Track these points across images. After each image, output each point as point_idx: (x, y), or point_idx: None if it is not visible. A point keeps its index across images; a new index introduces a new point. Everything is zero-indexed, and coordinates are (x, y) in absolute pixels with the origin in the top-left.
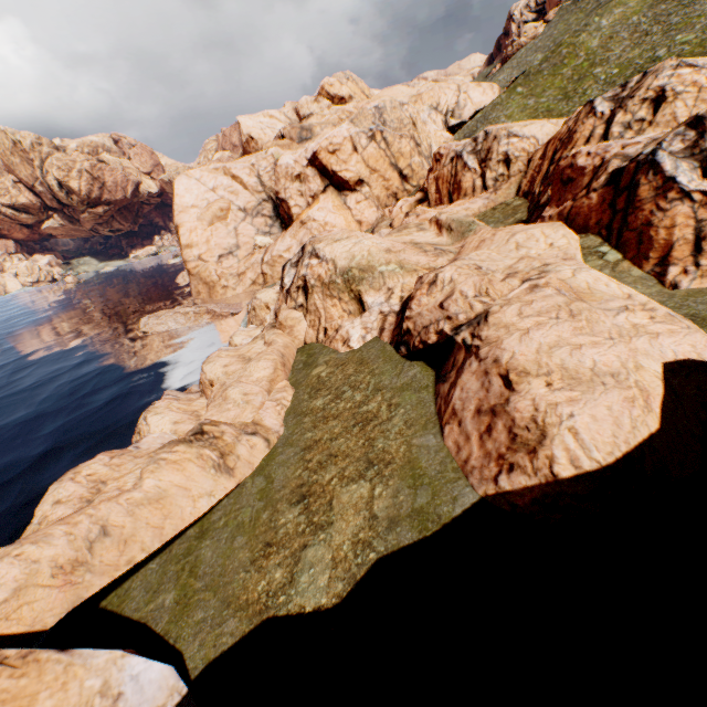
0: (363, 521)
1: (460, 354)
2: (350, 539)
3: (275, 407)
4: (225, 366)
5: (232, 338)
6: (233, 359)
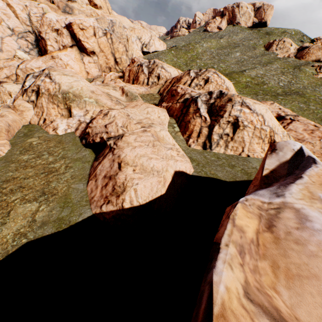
0: (27, 223)
1: (107, 150)
2: (14, 232)
3: None
4: None
5: None
6: None
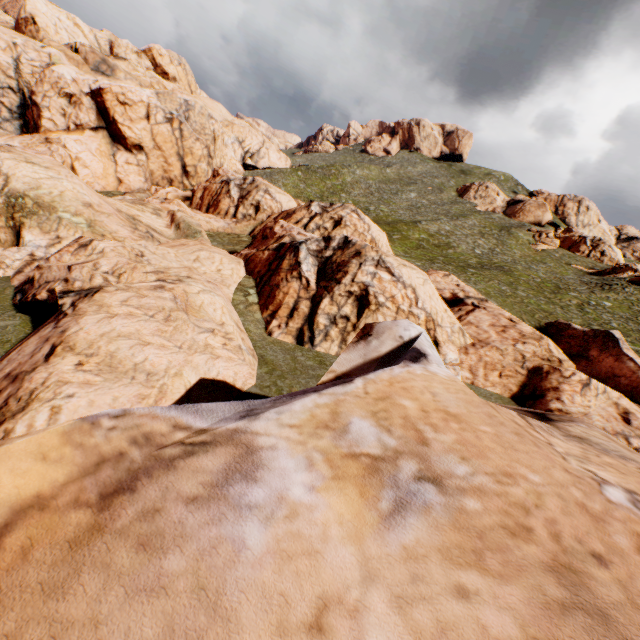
0: None
1: (53, 317)
2: None
3: None
4: None
5: None
6: None
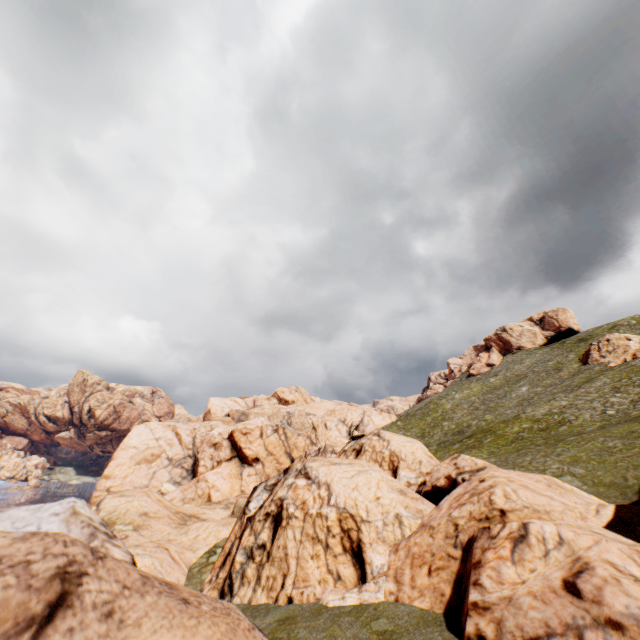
0: None
1: None
2: None
3: None
4: None
5: None
6: None
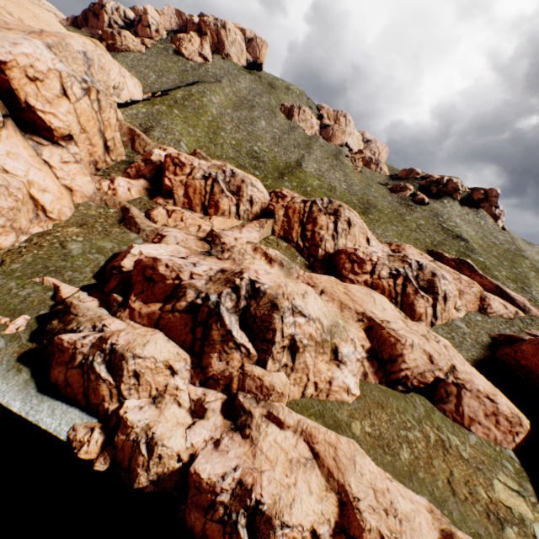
0: (520, 497)
1: (450, 387)
2: (530, 509)
3: (400, 485)
4: (311, 490)
5: (164, 445)
6: (301, 474)
